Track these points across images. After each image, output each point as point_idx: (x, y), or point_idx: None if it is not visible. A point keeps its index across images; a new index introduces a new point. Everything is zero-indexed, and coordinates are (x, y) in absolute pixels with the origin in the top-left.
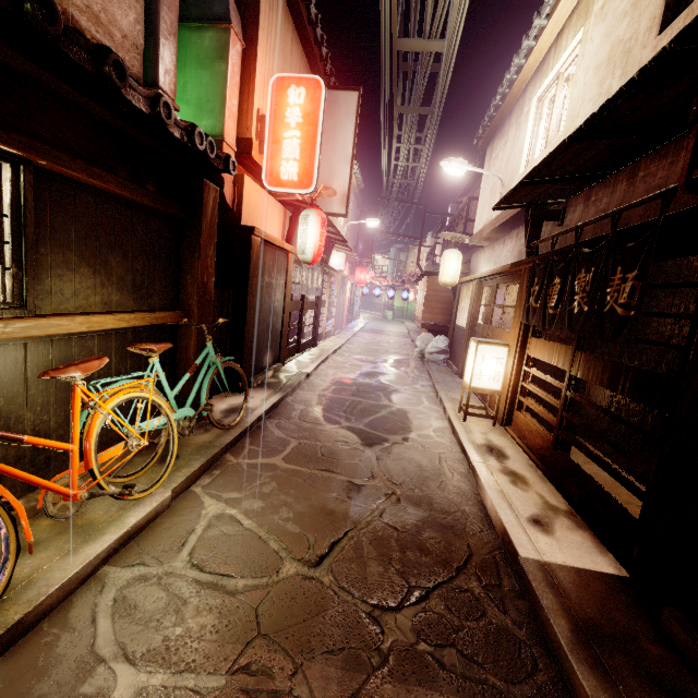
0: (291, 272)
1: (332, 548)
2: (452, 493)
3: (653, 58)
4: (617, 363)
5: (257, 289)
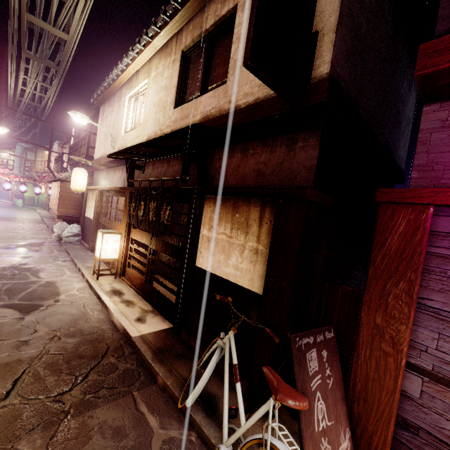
0: None
1: (15, 384)
2: (94, 322)
3: (168, 134)
4: (167, 243)
5: None
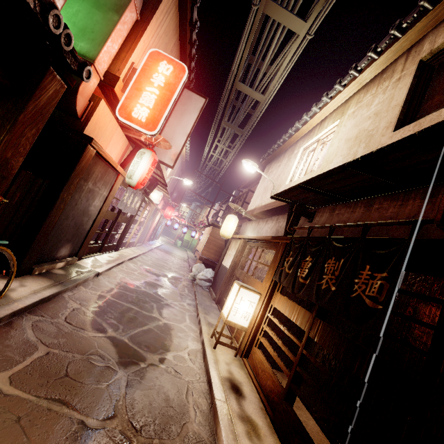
0: (116, 189)
1: None
2: None
3: (437, 123)
4: (355, 343)
5: (77, 190)
